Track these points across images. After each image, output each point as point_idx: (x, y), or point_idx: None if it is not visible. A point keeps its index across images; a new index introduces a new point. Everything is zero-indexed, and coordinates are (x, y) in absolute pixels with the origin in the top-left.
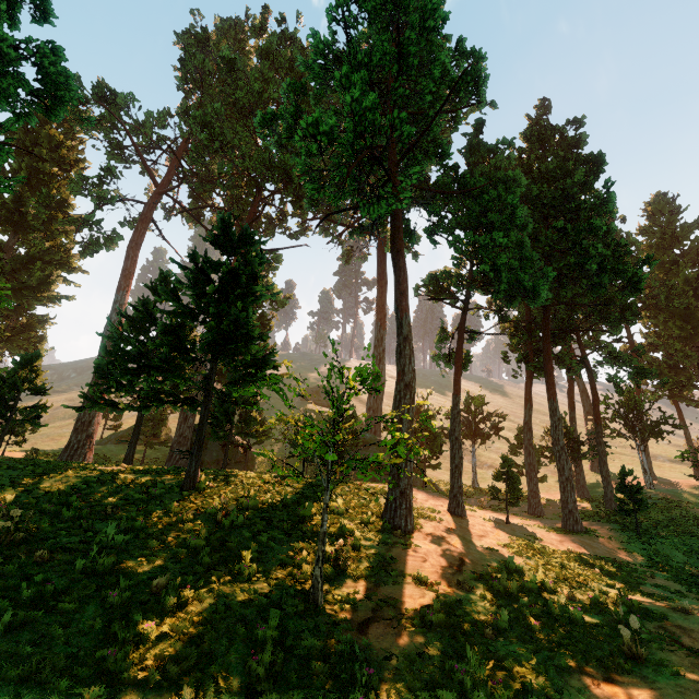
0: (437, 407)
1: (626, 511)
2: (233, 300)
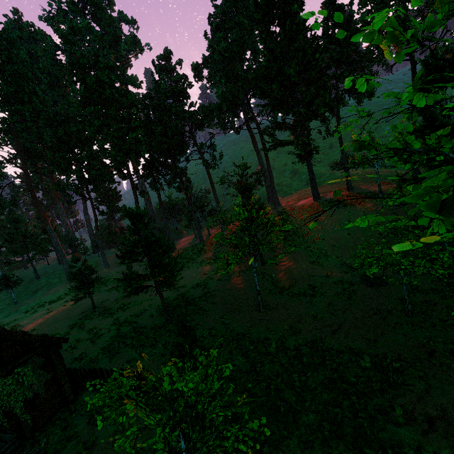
0: (176, 199)
1: None
2: (14, 243)
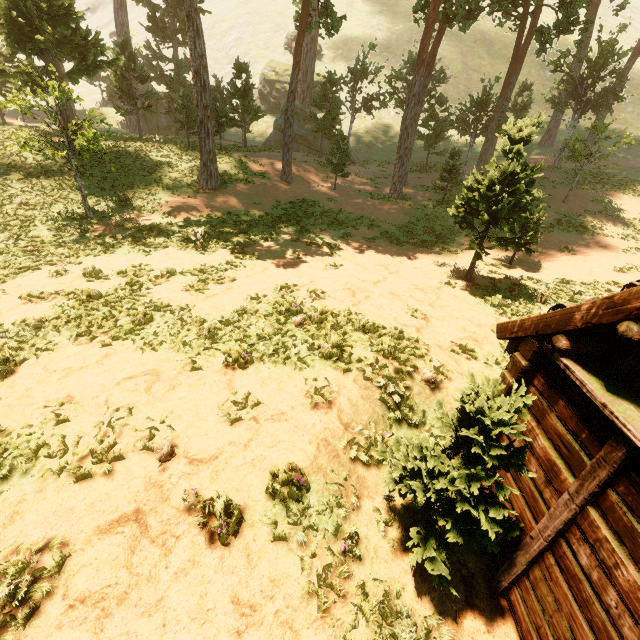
0: (377, 68)
1: (435, 187)
2: None
